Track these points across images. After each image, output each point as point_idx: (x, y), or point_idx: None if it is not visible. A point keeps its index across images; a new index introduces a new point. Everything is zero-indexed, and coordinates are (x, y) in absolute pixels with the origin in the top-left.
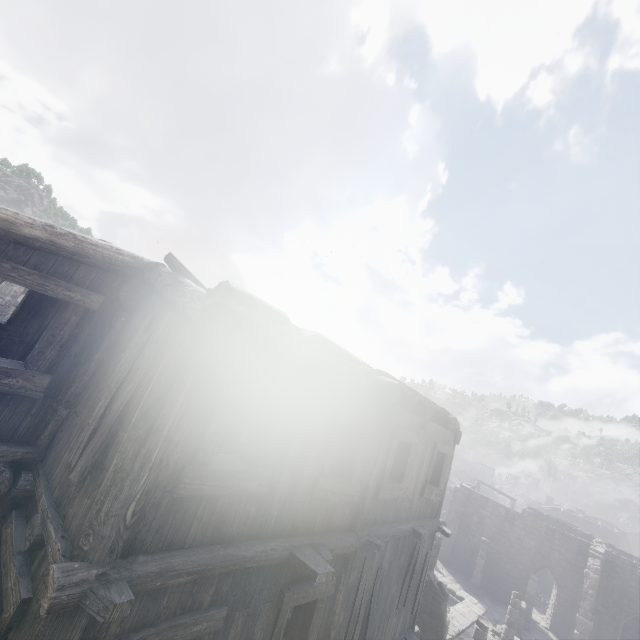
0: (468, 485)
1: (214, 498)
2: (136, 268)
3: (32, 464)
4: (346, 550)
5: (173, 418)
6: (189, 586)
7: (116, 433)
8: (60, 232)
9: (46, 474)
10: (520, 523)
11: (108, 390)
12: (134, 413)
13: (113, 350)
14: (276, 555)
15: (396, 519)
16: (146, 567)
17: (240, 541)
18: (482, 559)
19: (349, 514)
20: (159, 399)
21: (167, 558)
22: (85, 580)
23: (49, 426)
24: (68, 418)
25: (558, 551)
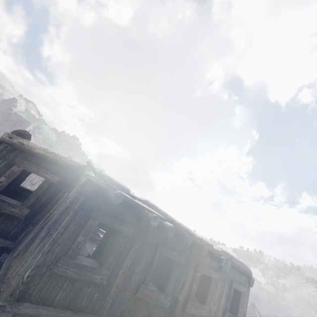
0: None
1: (74, 280)
2: (76, 167)
3: (10, 250)
4: None
5: (59, 230)
6: None
7: (38, 235)
8: (49, 151)
9: (12, 255)
10: None
11: (45, 217)
12: (46, 226)
13: (57, 201)
14: None
15: None
16: (26, 310)
17: (85, 312)
18: None
19: None
20: (56, 219)
21: (39, 308)
22: None
23: (23, 233)
24: (31, 230)
25: None
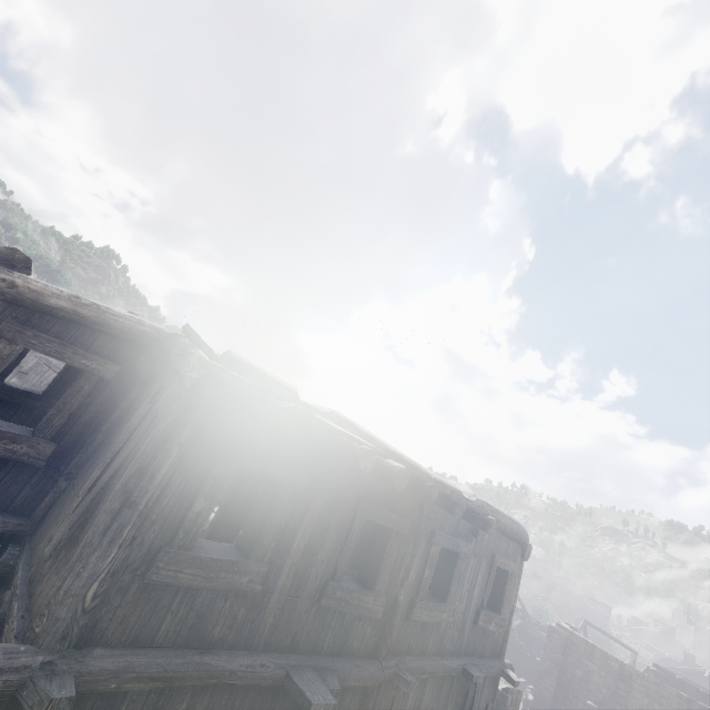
0: (567, 624)
1: (194, 590)
2: (156, 339)
3: (22, 538)
4: (364, 682)
5: (152, 491)
6: (154, 697)
7: (97, 505)
8: (85, 303)
9: (31, 549)
10: (641, 686)
11: (103, 461)
12: (116, 484)
13: (121, 421)
14: (267, 673)
15: (439, 651)
16: (101, 662)
17: (223, 649)
18: None
19: (371, 635)
20: (140, 470)
21: (128, 656)
22: (27, 666)
23: (46, 498)
24: (66, 490)
25: None
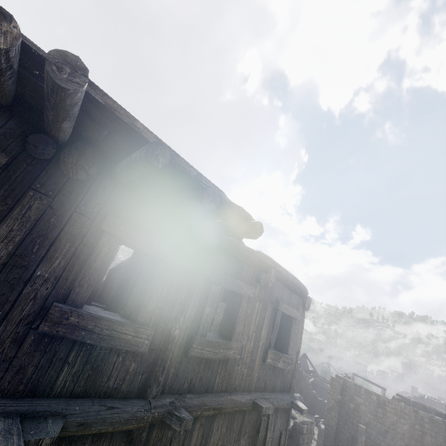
0: (342, 375)
1: None
2: None
3: None
4: (121, 425)
5: None
6: None
7: None
8: None
9: None
10: (391, 408)
11: None
12: None
13: None
14: None
15: (227, 387)
16: None
17: None
18: (362, 445)
19: (138, 372)
20: None
21: None
22: None
23: None
24: None
25: (429, 435)
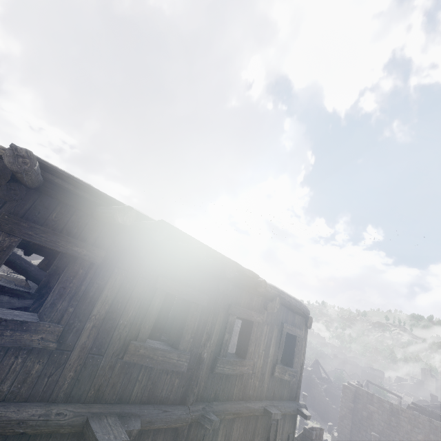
0: (354, 382)
1: None
2: None
3: None
4: (172, 424)
5: None
6: None
7: None
8: None
9: None
10: (404, 417)
11: None
12: None
13: None
14: (63, 421)
15: (243, 397)
16: None
17: (14, 401)
18: None
19: (180, 386)
20: None
21: None
22: None
23: None
24: None
25: None
